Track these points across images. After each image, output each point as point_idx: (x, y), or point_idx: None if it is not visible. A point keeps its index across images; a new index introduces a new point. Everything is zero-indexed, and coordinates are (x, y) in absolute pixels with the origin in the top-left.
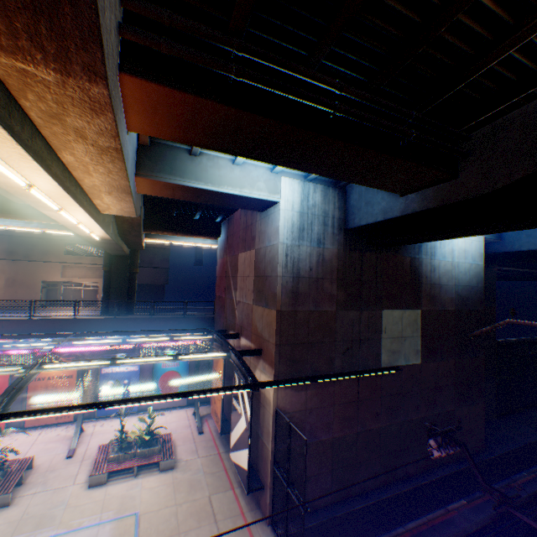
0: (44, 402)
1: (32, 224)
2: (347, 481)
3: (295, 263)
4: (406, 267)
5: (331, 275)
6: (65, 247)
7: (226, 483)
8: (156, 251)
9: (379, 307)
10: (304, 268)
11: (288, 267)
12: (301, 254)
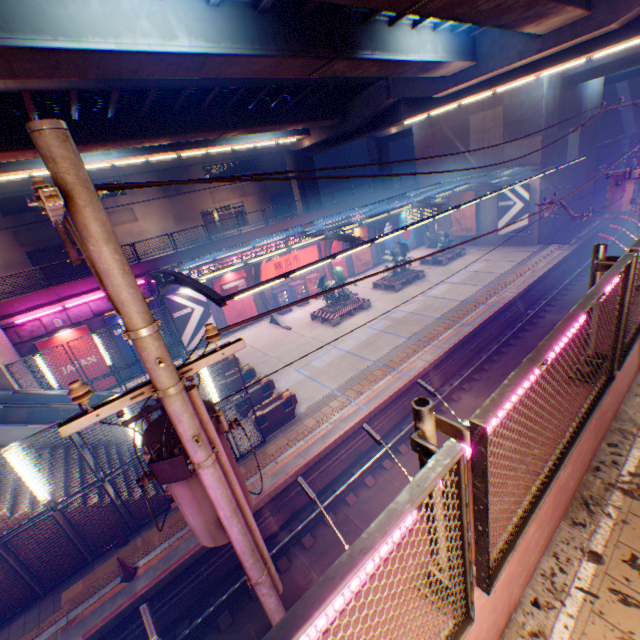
0: (359, 259)
1: (277, 136)
2: (553, 226)
3: (546, 106)
4: (577, 99)
5: (555, 111)
6: (203, 172)
7: (497, 248)
8: (274, 157)
9: (567, 129)
10: (548, 109)
11: (544, 109)
12: (548, 100)
